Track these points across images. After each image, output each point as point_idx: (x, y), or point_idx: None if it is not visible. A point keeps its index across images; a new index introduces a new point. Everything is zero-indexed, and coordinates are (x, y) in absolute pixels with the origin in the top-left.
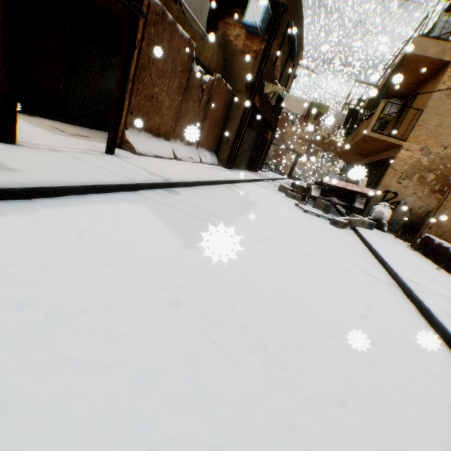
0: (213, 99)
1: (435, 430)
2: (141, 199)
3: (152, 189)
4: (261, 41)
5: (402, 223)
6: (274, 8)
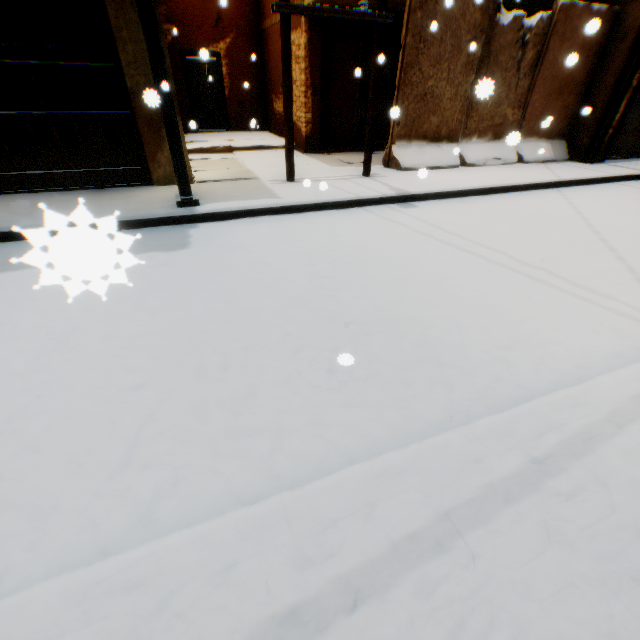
0: (549, 50)
1: (414, 358)
2: (361, 212)
3: (384, 203)
4: None
5: None
6: None
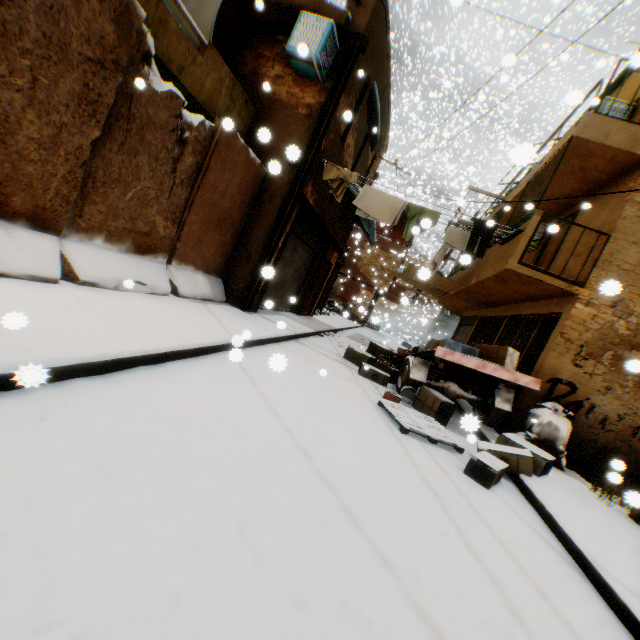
0: (212, 168)
1: None
2: None
3: None
4: (319, 90)
5: (590, 446)
6: (344, 40)
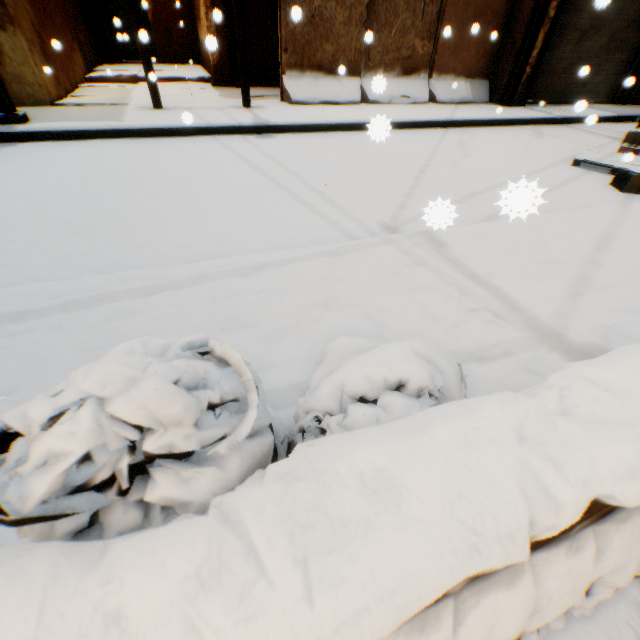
0: None
1: (79, 251)
2: (207, 140)
3: (242, 134)
4: None
5: None
6: None
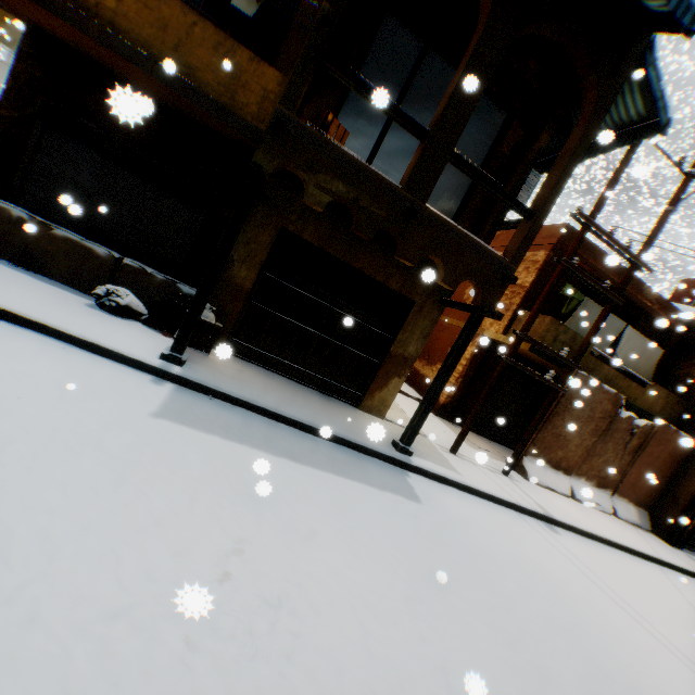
0: (647, 444)
1: None
2: (521, 519)
3: (533, 516)
4: None
5: None
6: None
